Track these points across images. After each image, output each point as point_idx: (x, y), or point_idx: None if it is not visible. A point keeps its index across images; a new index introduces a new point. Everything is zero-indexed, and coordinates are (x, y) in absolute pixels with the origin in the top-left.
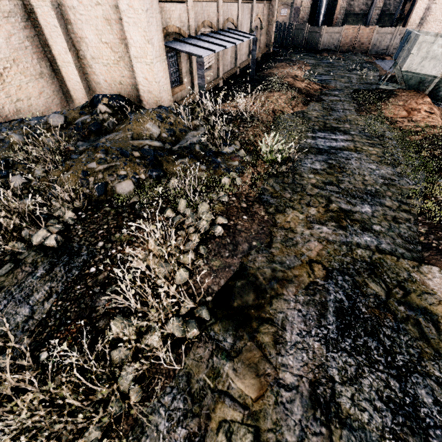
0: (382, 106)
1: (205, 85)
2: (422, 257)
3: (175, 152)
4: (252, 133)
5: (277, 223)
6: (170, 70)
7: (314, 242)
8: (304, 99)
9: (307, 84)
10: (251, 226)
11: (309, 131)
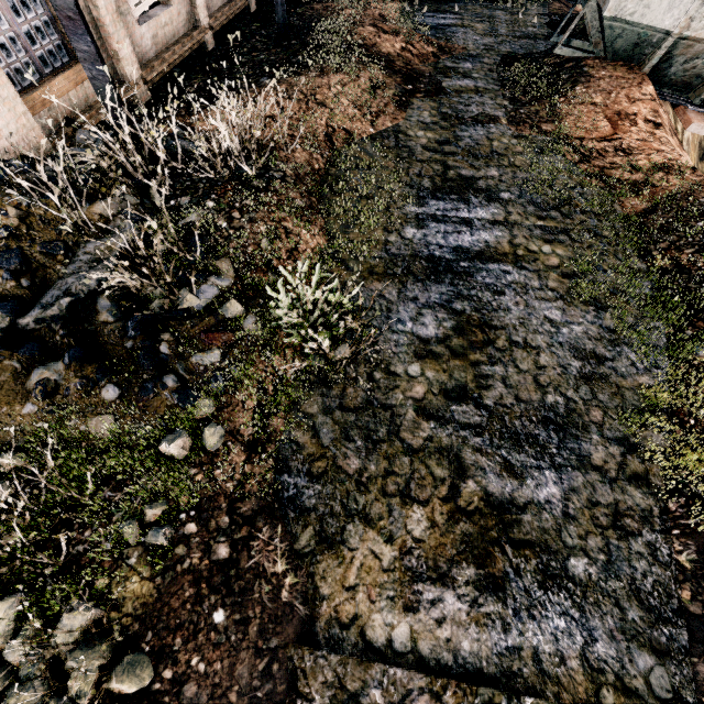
0: (561, 108)
1: (161, 53)
2: (695, 682)
3: (31, 333)
4: (266, 228)
5: (321, 601)
6: (14, 22)
7: (420, 702)
8: (400, 90)
9: (406, 43)
10: (233, 669)
11: (409, 197)
